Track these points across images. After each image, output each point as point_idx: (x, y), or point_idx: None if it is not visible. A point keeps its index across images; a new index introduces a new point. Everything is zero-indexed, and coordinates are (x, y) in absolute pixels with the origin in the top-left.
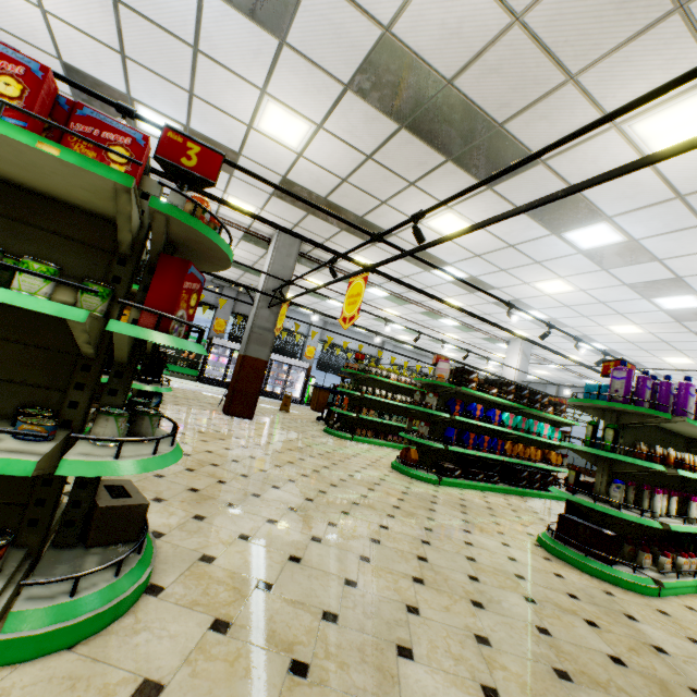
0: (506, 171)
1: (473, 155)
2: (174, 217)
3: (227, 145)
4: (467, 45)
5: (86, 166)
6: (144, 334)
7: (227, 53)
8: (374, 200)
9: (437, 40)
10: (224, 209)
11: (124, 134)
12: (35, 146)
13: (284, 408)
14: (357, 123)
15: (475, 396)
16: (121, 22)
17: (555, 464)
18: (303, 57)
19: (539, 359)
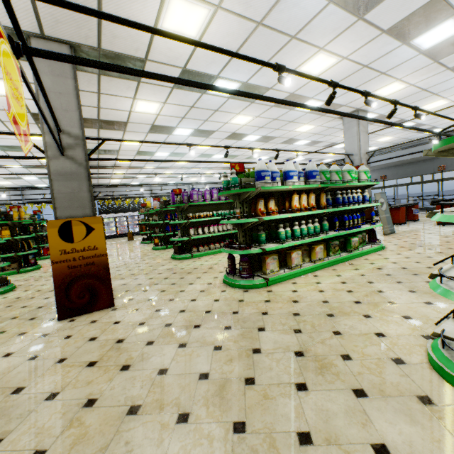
0: None
1: (104, 126)
2: None
3: (17, 145)
4: None
5: None
6: None
7: None
8: (94, 144)
9: None
10: (43, 162)
11: None
12: None
13: (130, 239)
14: None
15: None
16: None
17: None
18: None
19: None
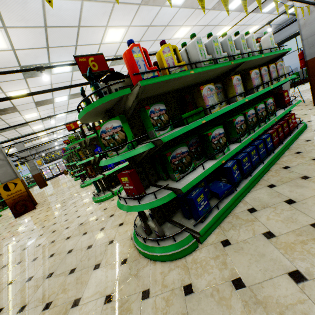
0: None
1: (16, 127)
2: None
3: None
4: None
5: None
6: None
7: None
8: (18, 134)
9: None
10: None
11: None
12: None
13: (66, 174)
14: None
15: None
16: None
17: None
18: None
19: None
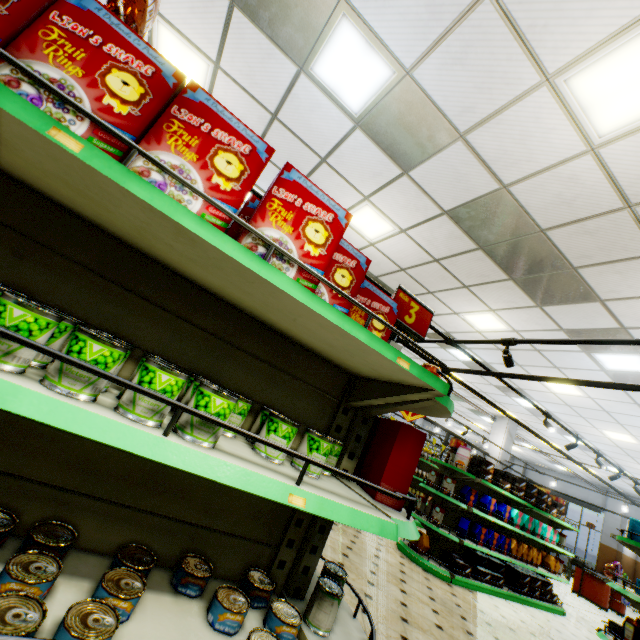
0: (636, 343)
1: (536, 281)
2: (446, 406)
3: None
4: (573, 212)
5: (422, 376)
6: (410, 531)
7: (349, 169)
8: (422, 289)
9: (547, 203)
10: None
11: (385, 303)
12: (394, 360)
13: None
14: (439, 236)
15: (484, 485)
16: (269, 130)
17: (554, 570)
18: (417, 186)
19: (517, 438)
